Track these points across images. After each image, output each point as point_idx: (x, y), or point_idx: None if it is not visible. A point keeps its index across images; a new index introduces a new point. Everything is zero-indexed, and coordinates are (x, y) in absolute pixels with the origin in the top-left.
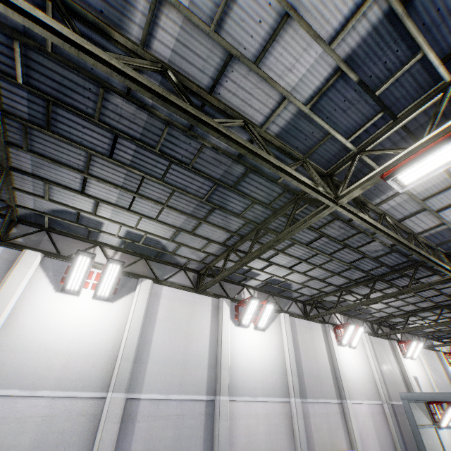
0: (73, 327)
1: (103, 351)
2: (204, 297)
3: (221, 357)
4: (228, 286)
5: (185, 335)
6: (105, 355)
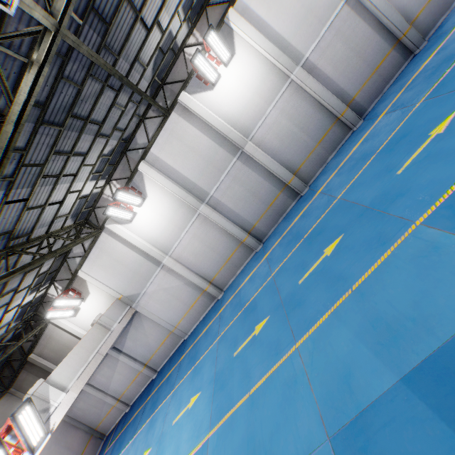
0: (240, 86)
1: (265, 73)
2: None
3: None
4: None
5: None
6: (268, 72)
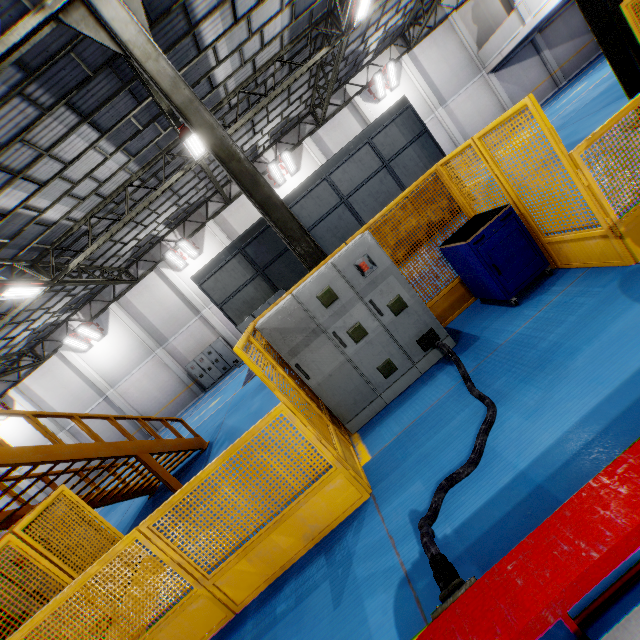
0: (17, 433)
1: None
2: (50, 361)
3: (90, 380)
4: (57, 334)
5: (64, 388)
6: None
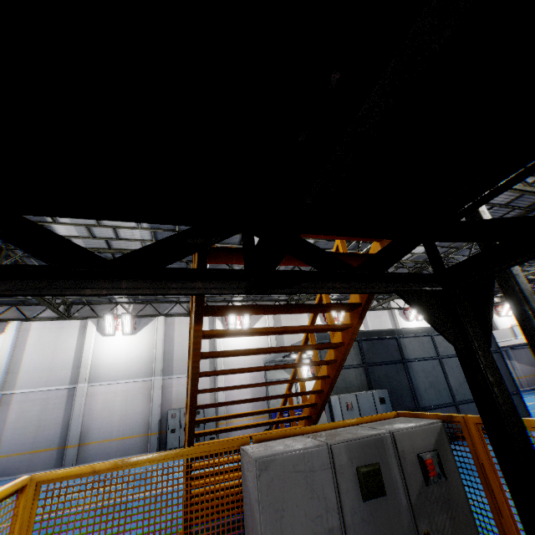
0: None
1: None
2: (72, 322)
3: (82, 360)
4: (100, 307)
5: (53, 351)
6: None
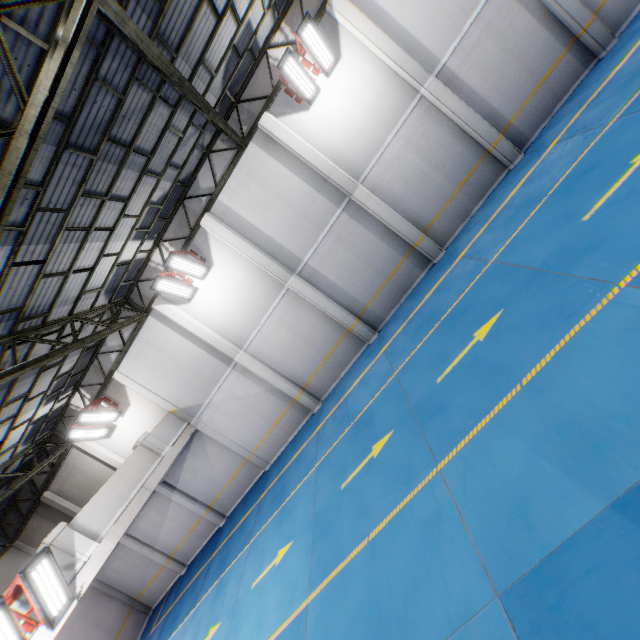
0: (348, 105)
1: (383, 86)
2: None
3: None
4: None
5: None
6: (388, 85)
